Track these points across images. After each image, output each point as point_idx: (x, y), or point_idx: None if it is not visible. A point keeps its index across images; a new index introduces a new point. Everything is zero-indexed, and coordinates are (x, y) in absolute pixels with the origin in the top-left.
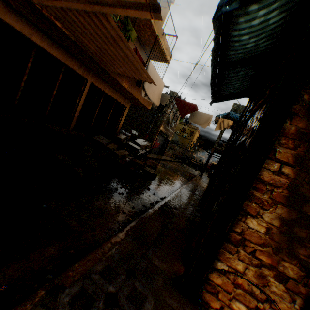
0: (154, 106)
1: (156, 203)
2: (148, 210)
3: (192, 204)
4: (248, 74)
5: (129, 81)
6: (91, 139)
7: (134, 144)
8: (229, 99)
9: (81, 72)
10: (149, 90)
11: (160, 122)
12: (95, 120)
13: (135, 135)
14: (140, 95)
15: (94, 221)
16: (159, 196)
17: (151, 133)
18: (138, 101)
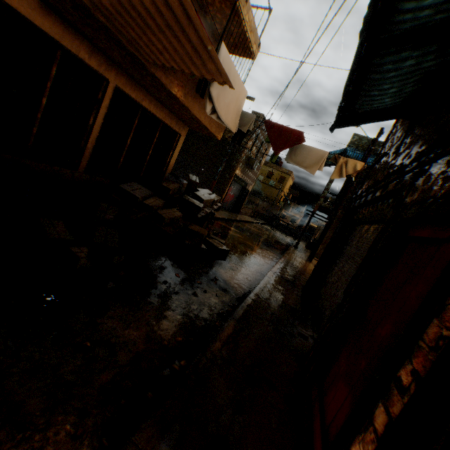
0: (226, 136)
1: (229, 312)
2: (214, 337)
3: (290, 307)
4: (420, 67)
5: (183, 85)
6: (118, 189)
7: (193, 198)
8: (367, 120)
9: (96, 66)
10: (220, 102)
11: (236, 162)
12: (127, 155)
13: (195, 183)
14: (204, 114)
15: (92, 381)
16: (233, 293)
17: (222, 179)
18: (201, 124)
